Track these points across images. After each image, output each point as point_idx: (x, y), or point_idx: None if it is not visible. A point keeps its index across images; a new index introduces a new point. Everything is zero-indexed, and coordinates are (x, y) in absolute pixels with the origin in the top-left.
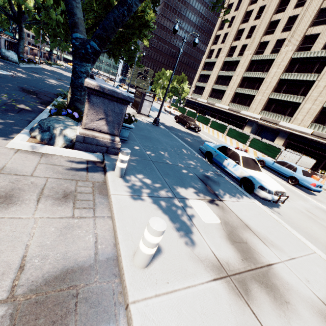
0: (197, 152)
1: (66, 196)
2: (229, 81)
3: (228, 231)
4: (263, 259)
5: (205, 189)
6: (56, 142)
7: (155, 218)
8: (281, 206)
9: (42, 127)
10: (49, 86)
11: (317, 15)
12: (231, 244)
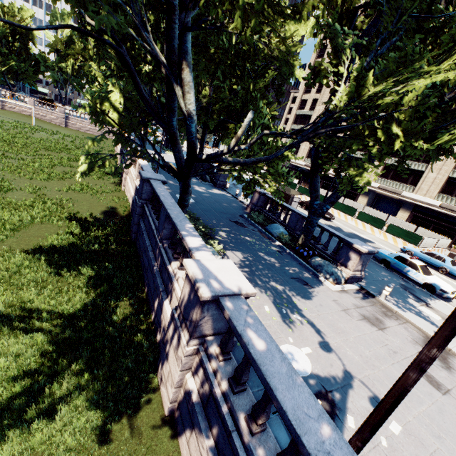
0: None
1: (385, 314)
2: None
3: None
4: None
5: (415, 297)
6: (340, 281)
7: None
8: (452, 300)
9: (327, 272)
10: (217, 202)
11: None
12: None
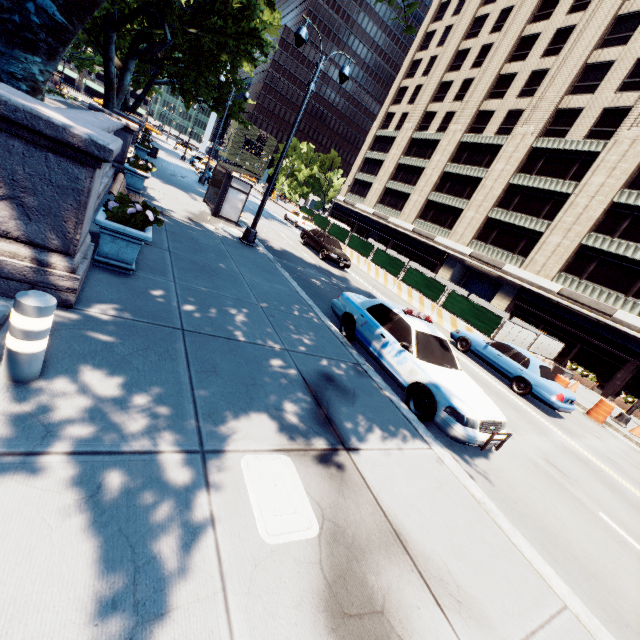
0: (327, 312)
1: None
2: (418, 178)
3: (336, 567)
4: None
5: (310, 416)
6: None
7: None
8: (495, 452)
9: None
10: None
11: (580, 74)
12: (328, 633)
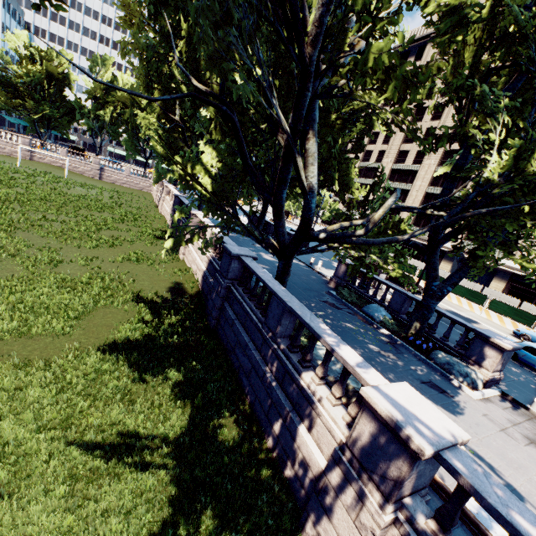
0: None
1: None
2: (404, 196)
3: None
4: None
5: None
6: (478, 385)
7: None
8: None
9: (460, 373)
10: (295, 275)
11: None
12: None
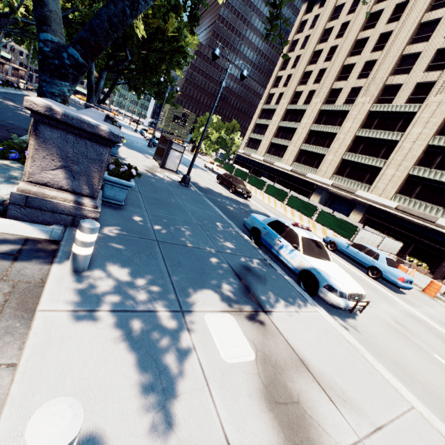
0: (240, 227)
1: None
2: (292, 135)
3: (268, 377)
4: (327, 440)
5: (240, 291)
6: None
7: (51, 408)
8: (359, 315)
9: None
10: (24, 119)
11: (398, 61)
12: (268, 411)
